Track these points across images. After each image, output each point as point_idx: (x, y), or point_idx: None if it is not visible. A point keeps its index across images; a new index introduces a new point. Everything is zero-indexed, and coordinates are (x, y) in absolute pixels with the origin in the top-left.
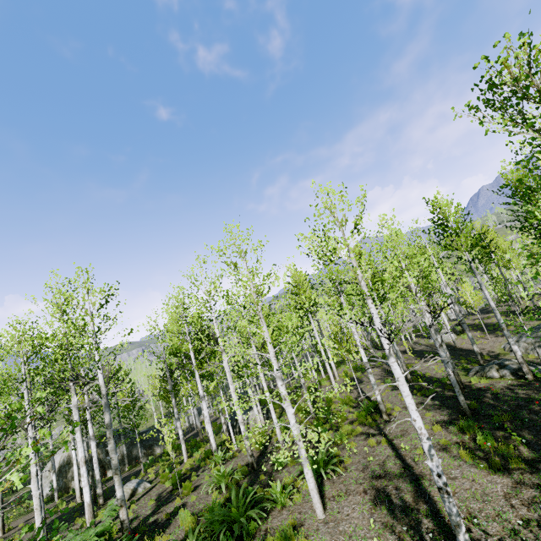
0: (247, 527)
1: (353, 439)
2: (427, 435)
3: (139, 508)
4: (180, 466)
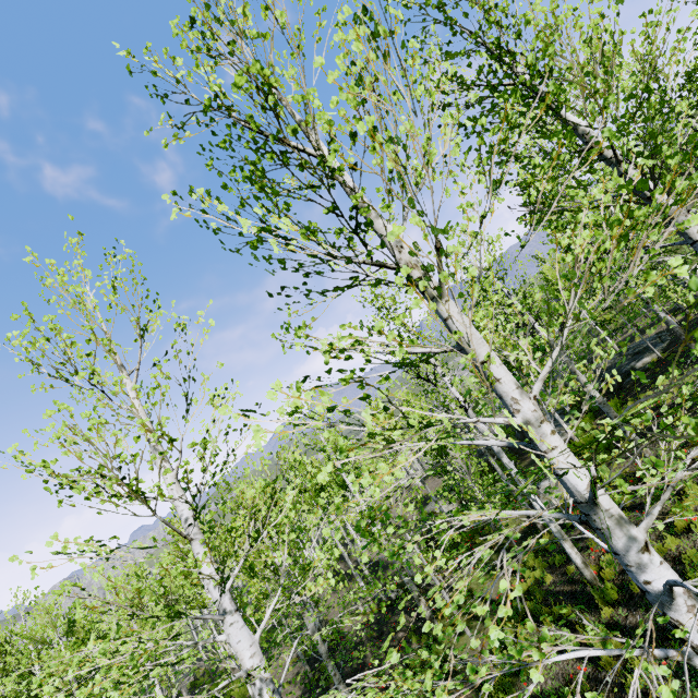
0: None
1: None
2: None
3: None
4: None
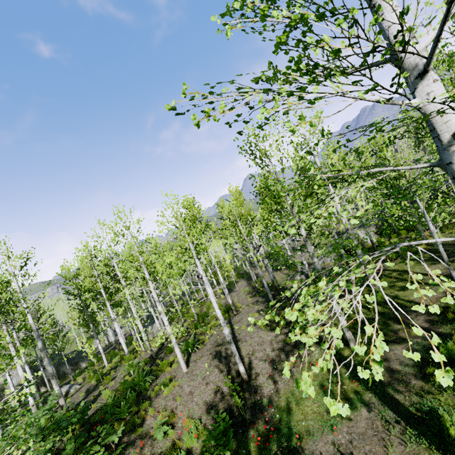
0: (144, 386)
1: (214, 328)
2: (223, 319)
3: (73, 399)
4: (102, 369)
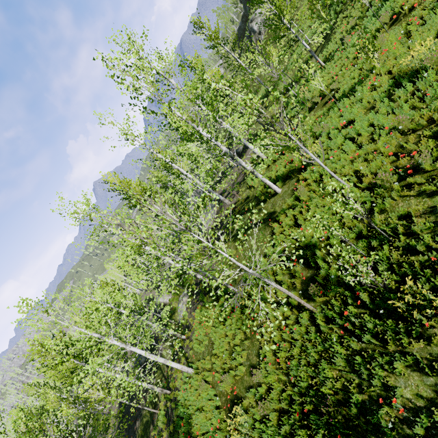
0: None
1: None
2: None
3: None
4: None
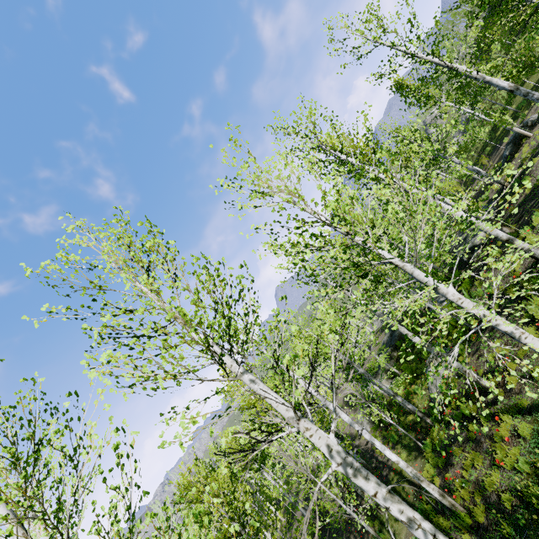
0: None
1: None
2: None
3: None
4: None
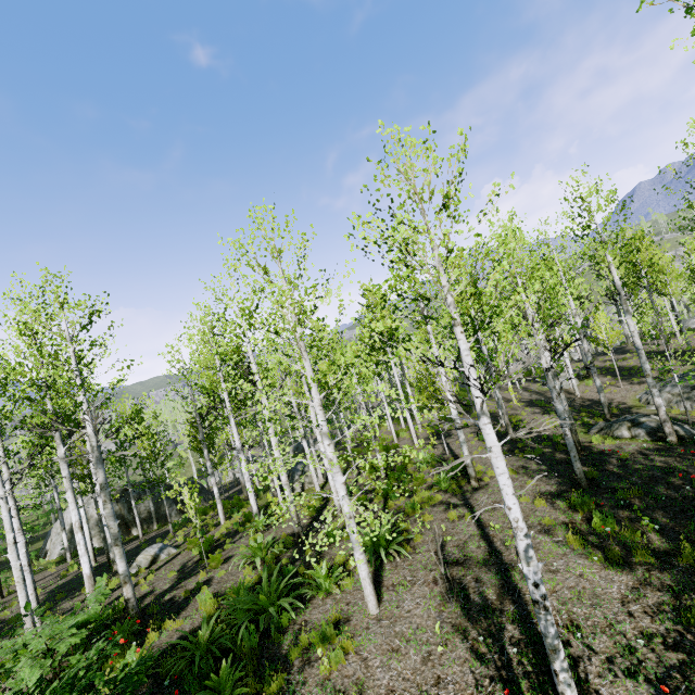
0: (277, 620)
1: (429, 509)
2: (525, 530)
3: (158, 580)
4: (215, 529)
